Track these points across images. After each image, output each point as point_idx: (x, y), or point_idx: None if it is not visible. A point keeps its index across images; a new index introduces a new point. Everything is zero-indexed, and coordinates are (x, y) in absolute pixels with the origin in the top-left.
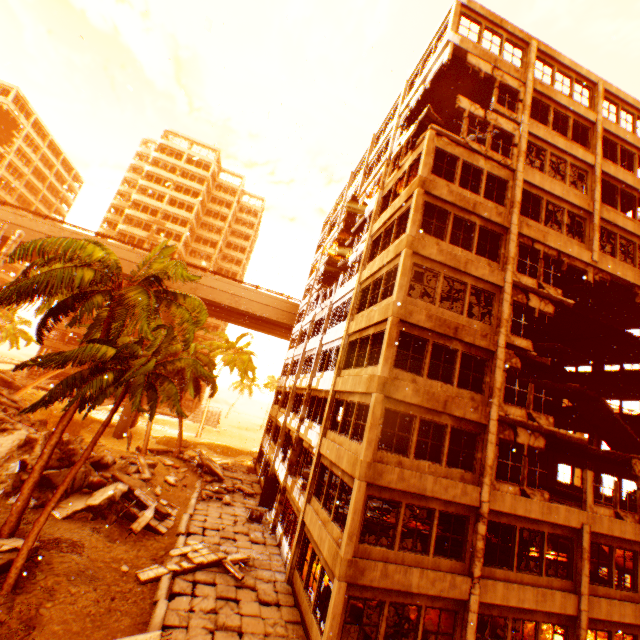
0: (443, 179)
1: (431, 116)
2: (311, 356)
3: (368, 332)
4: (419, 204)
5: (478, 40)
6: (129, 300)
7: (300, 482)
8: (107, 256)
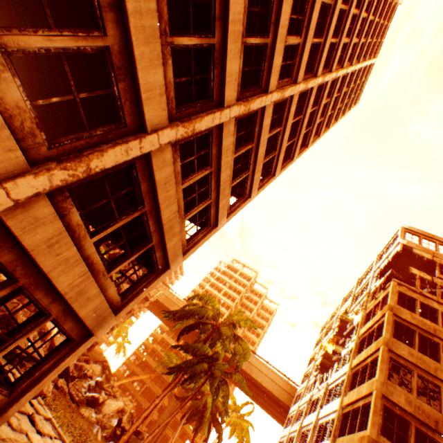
0: (409, 310)
1: (394, 274)
2: (307, 431)
3: (358, 403)
4: (389, 319)
5: (418, 242)
6: (222, 330)
7: None
8: (219, 307)
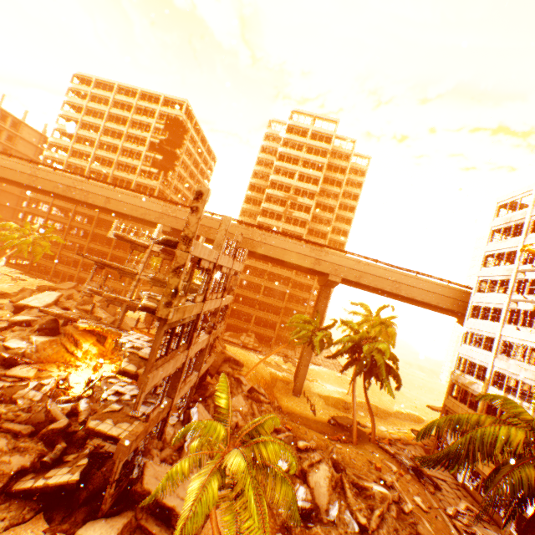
0: None
1: None
2: None
3: None
4: None
5: None
6: None
7: None
8: None
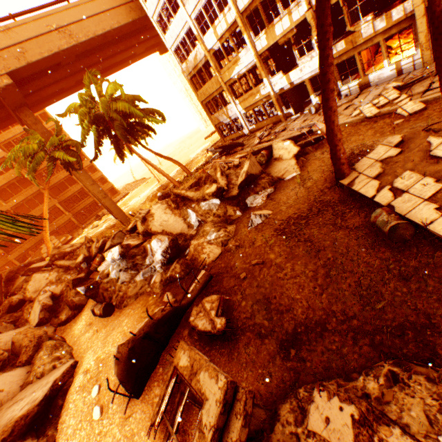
0: None
1: None
2: None
3: None
4: None
5: None
6: None
7: (368, 19)
8: None
